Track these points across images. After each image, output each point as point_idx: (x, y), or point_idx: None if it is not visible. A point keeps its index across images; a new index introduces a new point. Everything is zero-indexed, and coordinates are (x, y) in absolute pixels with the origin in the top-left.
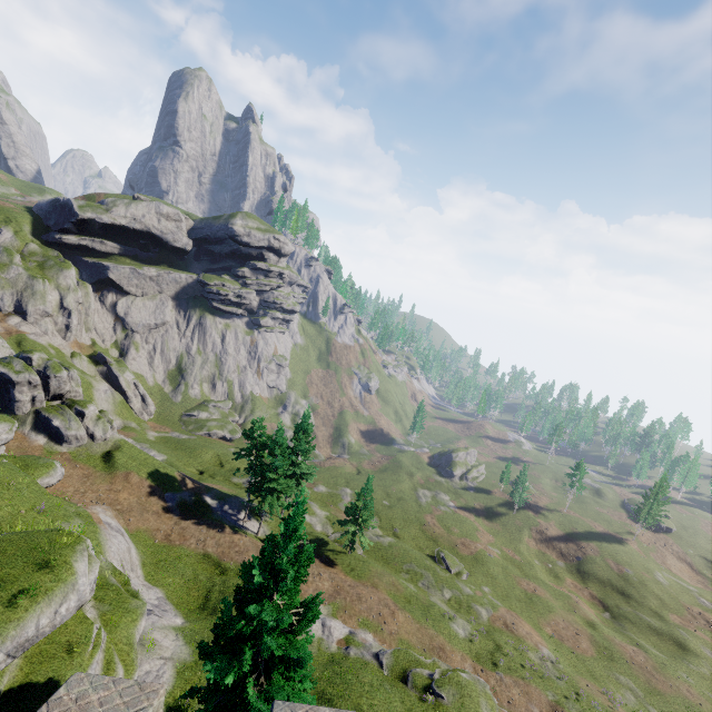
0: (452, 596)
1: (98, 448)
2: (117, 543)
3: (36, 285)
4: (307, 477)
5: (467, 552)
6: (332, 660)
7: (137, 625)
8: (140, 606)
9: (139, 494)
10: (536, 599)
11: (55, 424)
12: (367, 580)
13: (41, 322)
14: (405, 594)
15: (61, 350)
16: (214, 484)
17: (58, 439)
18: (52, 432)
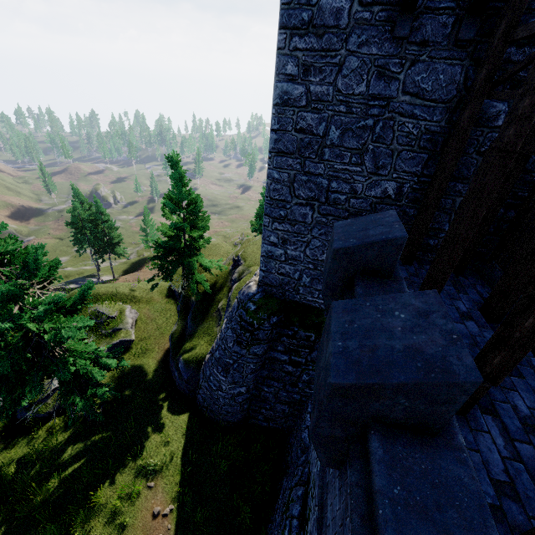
0: None
1: None
2: None
3: None
4: (107, 232)
5: None
6: None
7: None
8: None
9: None
10: None
11: None
12: None
13: None
14: None
15: None
16: None
17: None
18: None
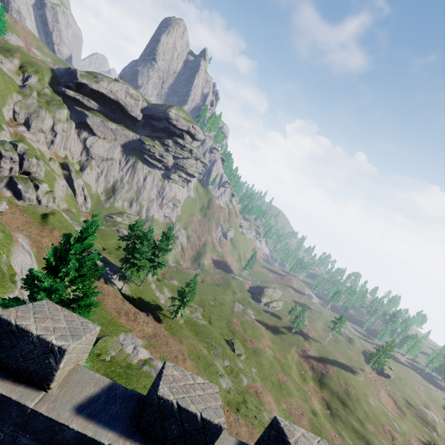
0: (229, 365)
1: (41, 210)
2: (23, 257)
3: (41, 112)
4: (161, 266)
5: (251, 346)
6: (129, 366)
7: (5, 296)
8: (12, 287)
9: (56, 243)
10: (284, 386)
11: (19, 187)
12: (178, 337)
13: (37, 134)
14: (198, 353)
15: (44, 154)
16: (107, 256)
17: (18, 197)
18: (16, 191)
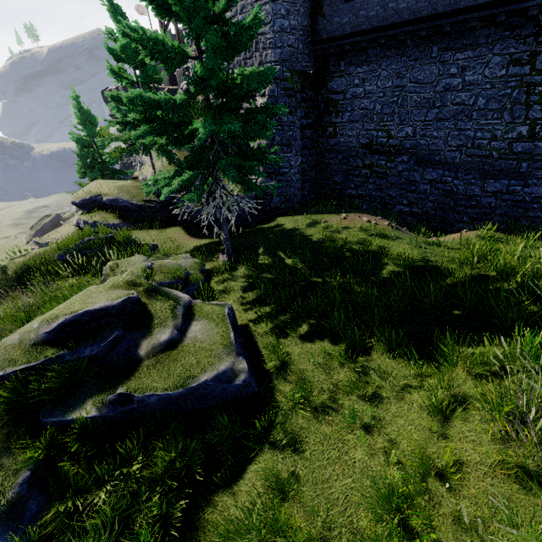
0: None
1: None
2: None
3: None
4: None
5: None
6: None
7: None
8: None
9: None
10: None
11: None
12: None
13: None
14: None
15: None
16: None
17: None
18: None
